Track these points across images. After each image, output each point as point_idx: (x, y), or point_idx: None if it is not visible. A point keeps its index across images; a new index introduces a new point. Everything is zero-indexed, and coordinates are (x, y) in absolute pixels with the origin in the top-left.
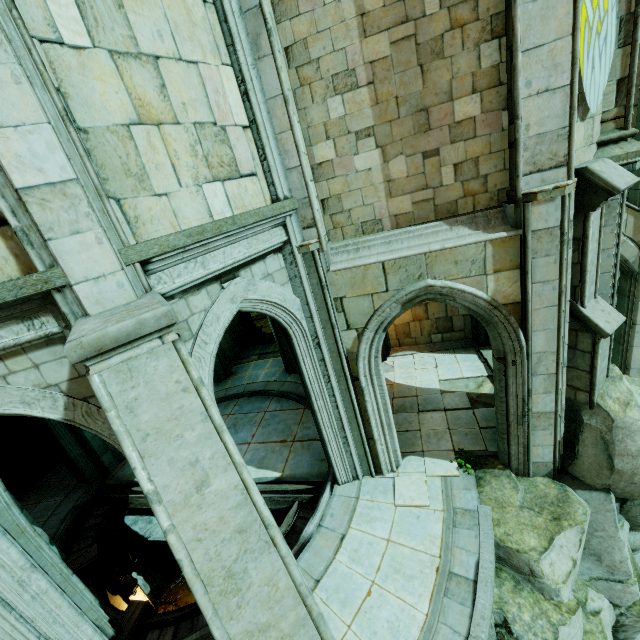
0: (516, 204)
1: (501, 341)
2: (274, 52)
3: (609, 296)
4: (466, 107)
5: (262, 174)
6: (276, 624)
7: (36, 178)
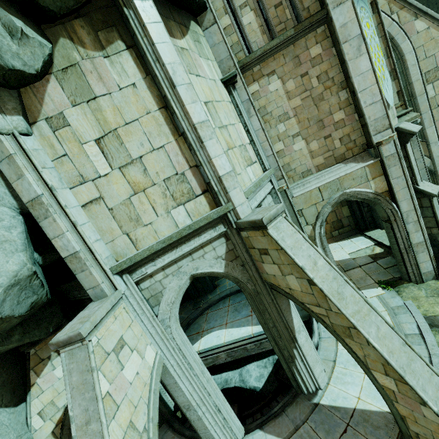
0: (373, 148)
1: (385, 212)
2: (257, 113)
3: (427, 180)
4: (338, 116)
5: (258, 161)
6: (361, 310)
7: (224, 172)
